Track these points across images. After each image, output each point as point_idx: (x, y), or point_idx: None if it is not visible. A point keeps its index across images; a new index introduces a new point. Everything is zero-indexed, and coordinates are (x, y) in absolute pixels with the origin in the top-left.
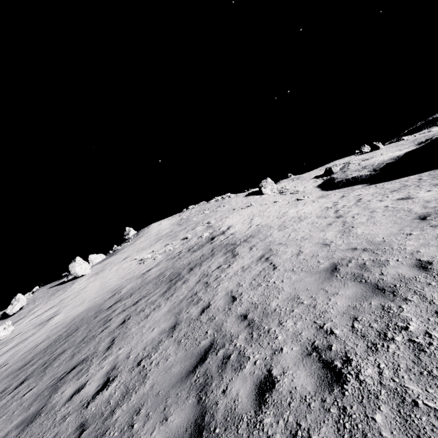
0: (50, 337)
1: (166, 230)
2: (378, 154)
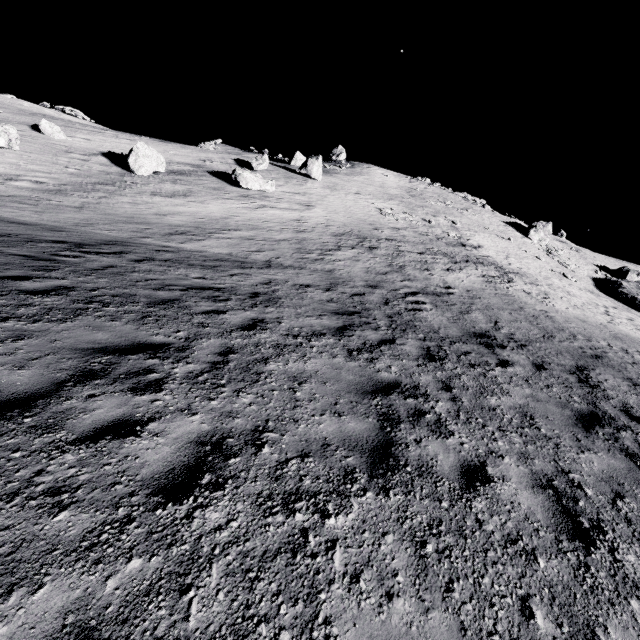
0: (335, 226)
1: (394, 191)
2: None
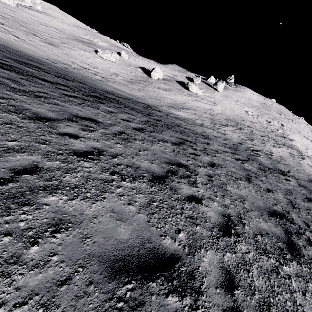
0: (225, 115)
1: (255, 103)
2: None
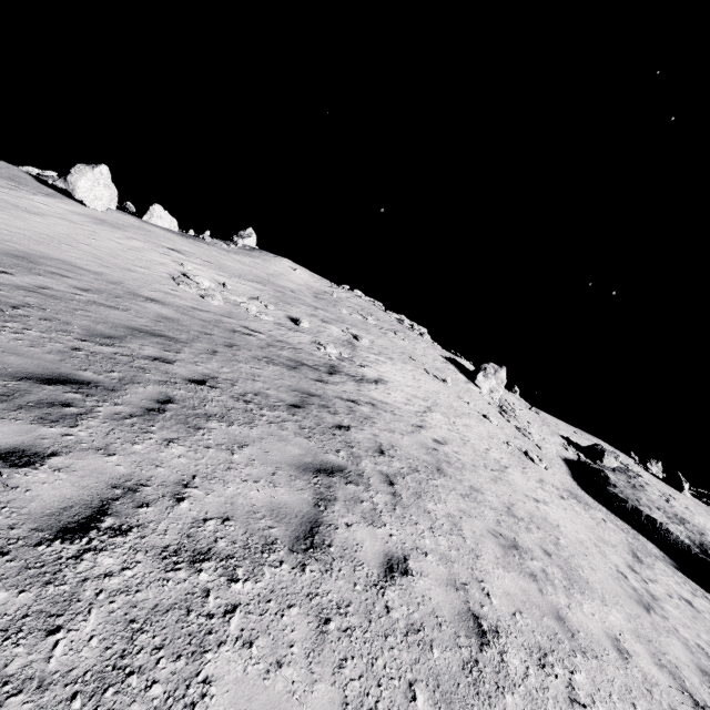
0: None
1: (290, 284)
2: (680, 500)
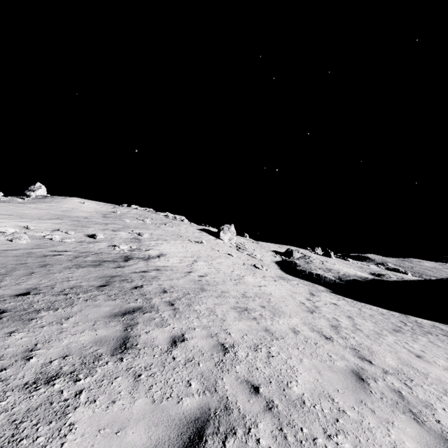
0: None
1: (82, 213)
2: (331, 261)
